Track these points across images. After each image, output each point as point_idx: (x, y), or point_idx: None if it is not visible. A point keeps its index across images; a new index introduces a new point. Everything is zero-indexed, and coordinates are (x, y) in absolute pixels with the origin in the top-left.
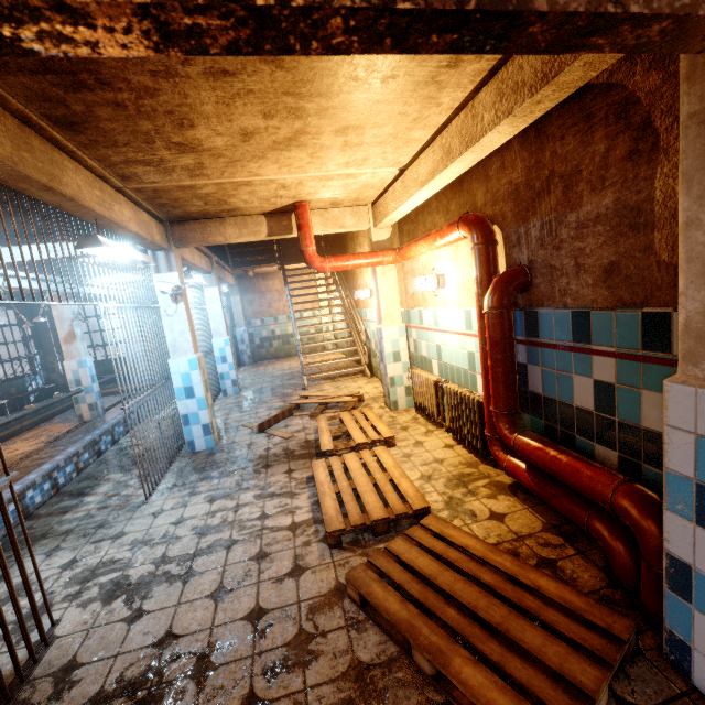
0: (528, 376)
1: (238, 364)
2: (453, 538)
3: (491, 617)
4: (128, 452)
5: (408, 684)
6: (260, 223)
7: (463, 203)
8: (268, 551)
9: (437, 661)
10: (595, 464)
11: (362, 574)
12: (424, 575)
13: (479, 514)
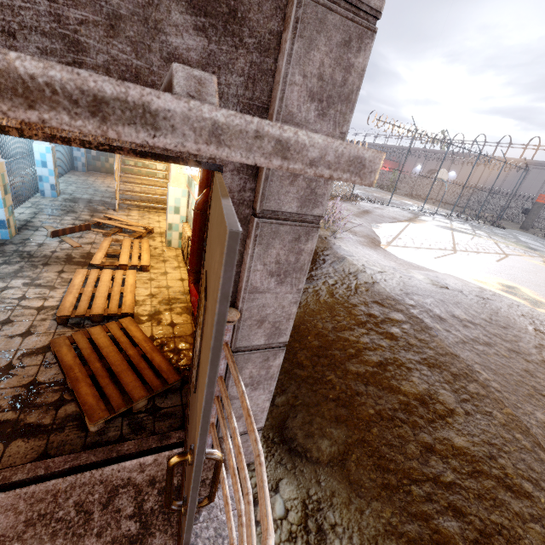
0: None
1: (71, 167)
2: (131, 331)
3: (117, 369)
4: None
5: (57, 392)
6: None
7: None
8: (13, 320)
9: (72, 383)
10: None
11: (62, 341)
12: (98, 347)
13: (164, 322)
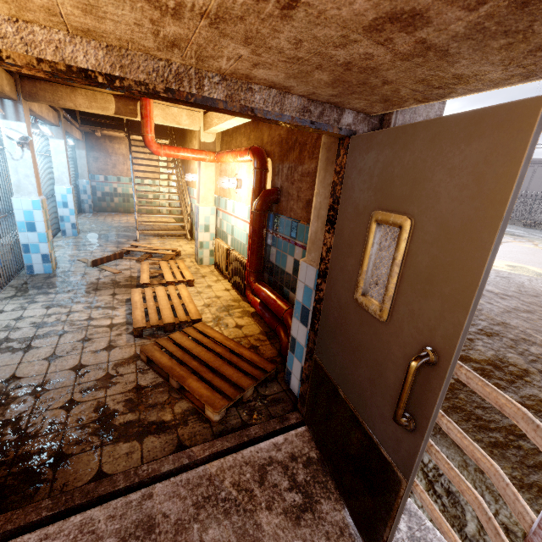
0: (271, 252)
1: (79, 210)
2: (208, 333)
3: (214, 365)
4: None
5: (164, 392)
6: (109, 101)
7: (257, 136)
8: (91, 337)
9: (180, 380)
10: (284, 300)
11: (151, 347)
12: (186, 348)
13: (230, 325)
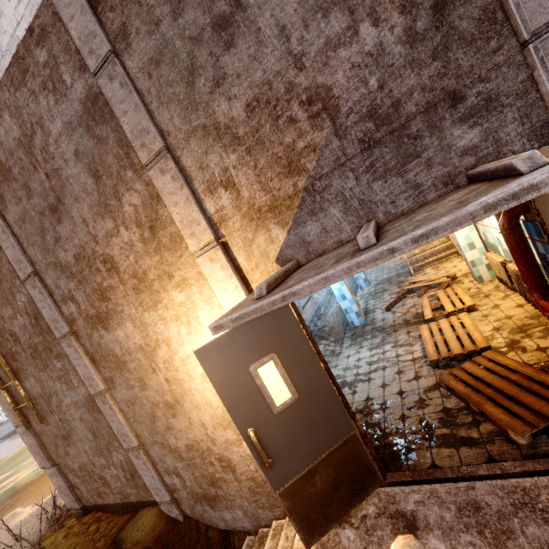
0: (548, 261)
1: None
2: (499, 361)
3: (510, 392)
4: (323, 330)
5: (468, 415)
6: None
7: None
8: (402, 370)
9: (477, 405)
10: None
11: (446, 377)
12: (478, 377)
13: (528, 348)
